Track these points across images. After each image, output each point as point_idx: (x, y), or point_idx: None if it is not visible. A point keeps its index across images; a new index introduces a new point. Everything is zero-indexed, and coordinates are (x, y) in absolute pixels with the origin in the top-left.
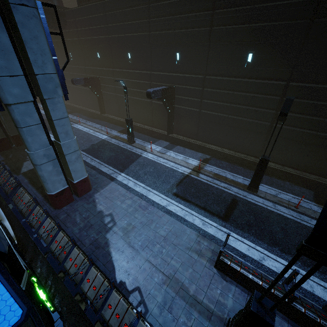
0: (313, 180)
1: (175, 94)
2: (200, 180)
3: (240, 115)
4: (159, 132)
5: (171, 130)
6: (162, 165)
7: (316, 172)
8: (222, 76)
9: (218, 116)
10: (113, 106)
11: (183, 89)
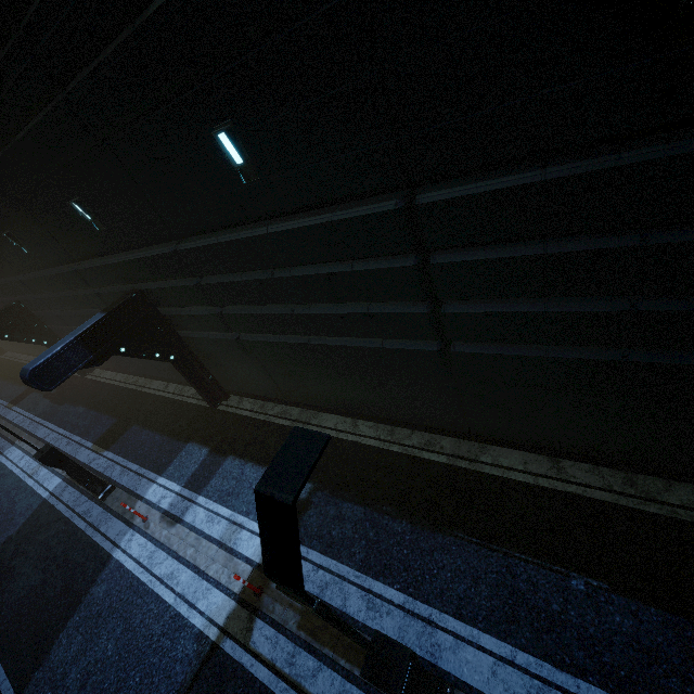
0: (685, 527)
1: (159, 307)
2: (248, 670)
3: (335, 334)
4: (197, 401)
5: (216, 392)
6: (152, 600)
7: (688, 470)
8: (218, 228)
9: (285, 345)
10: None
11: (161, 294)
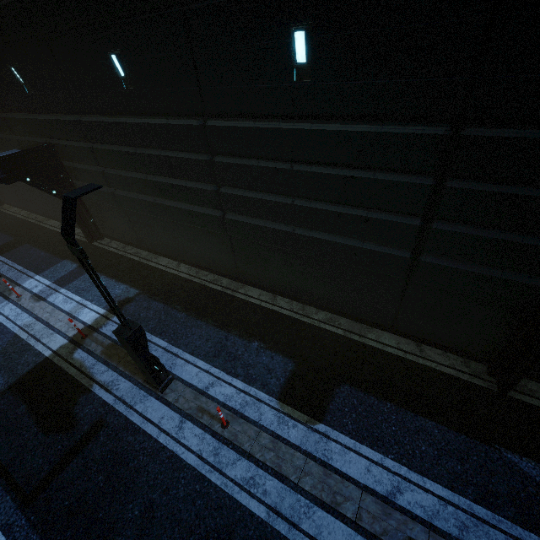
0: (314, 327)
1: (62, 159)
2: (64, 369)
3: (169, 198)
4: (79, 237)
5: (94, 232)
6: (12, 336)
7: (328, 305)
8: (109, 113)
9: (141, 201)
10: (6, 188)
11: (65, 149)
